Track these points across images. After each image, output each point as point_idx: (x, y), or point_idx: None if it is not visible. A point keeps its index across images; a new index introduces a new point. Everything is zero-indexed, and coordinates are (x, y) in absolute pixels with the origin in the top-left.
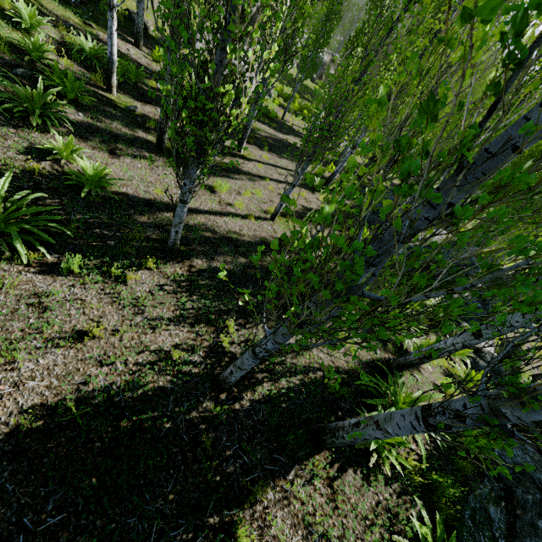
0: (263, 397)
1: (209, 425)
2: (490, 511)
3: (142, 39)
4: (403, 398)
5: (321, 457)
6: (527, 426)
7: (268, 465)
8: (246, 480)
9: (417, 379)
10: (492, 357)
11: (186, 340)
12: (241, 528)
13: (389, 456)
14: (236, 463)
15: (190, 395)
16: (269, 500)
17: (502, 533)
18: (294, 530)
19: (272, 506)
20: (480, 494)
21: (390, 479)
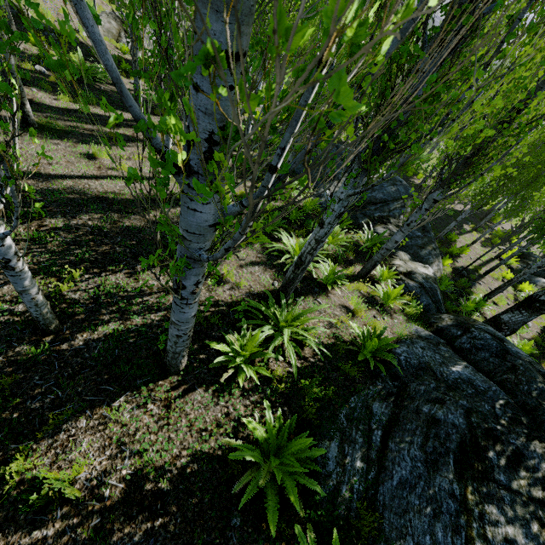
0: (105, 336)
1: (19, 367)
2: (374, 407)
3: (13, 23)
4: (285, 317)
5: (166, 382)
6: (449, 330)
7: (90, 396)
8: (54, 413)
9: (320, 303)
10: (424, 277)
11: (12, 293)
12: (31, 459)
13: (244, 368)
14: (46, 399)
15: (1, 341)
16: (79, 429)
17: (382, 424)
18: (101, 452)
19: (81, 433)
20: (366, 394)
21: (251, 392)
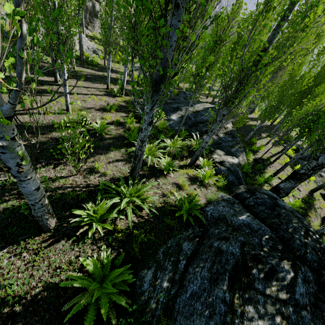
0: (4, 209)
1: None
2: (183, 245)
3: None
4: (130, 191)
5: (40, 238)
6: (242, 195)
7: None
8: None
9: (159, 182)
10: (231, 164)
11: None
12: None
13: (94, 225)
14: None
15: None
16: None
17: (187, 256)
18: None
19: None
20: (180, 237)
21: (99, 241)
